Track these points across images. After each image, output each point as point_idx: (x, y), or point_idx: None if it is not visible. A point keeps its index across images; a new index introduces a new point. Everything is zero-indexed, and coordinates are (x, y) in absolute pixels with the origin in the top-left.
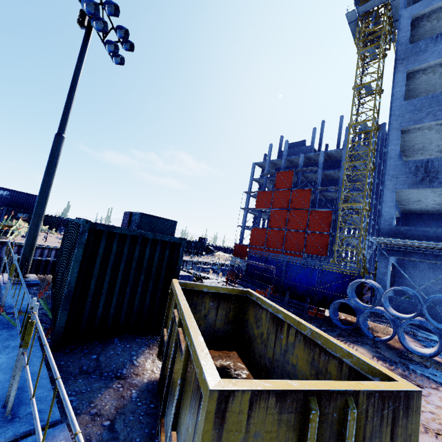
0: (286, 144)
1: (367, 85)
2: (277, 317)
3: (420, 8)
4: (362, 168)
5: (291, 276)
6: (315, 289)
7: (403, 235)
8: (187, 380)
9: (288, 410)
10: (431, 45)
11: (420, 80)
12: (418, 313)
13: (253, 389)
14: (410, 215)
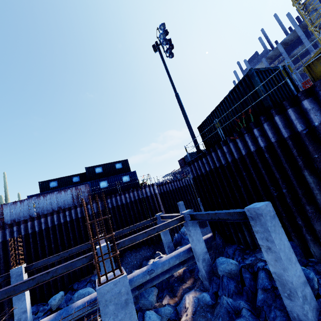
0: (246, 62)
1: None
2: None
3: None
4: None
5: None
6: None
7: None
8: None
9: None
10: None
11: None
12: None
13: None
14: None
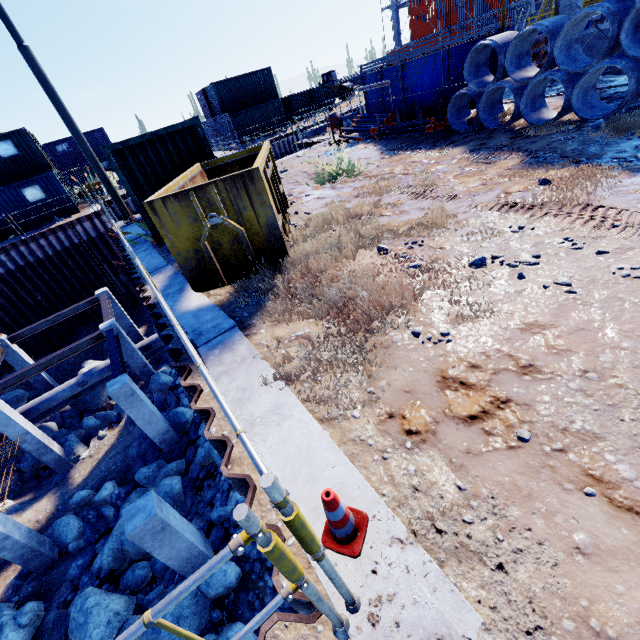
0: None
1: None
2: None
3: None
4: None
5: (411, 85)
6: (442, 90)
7: None
8: None
9: (182, 201)
10: None
11: None
12: (547, 60)
13: (160, 197)
14: None
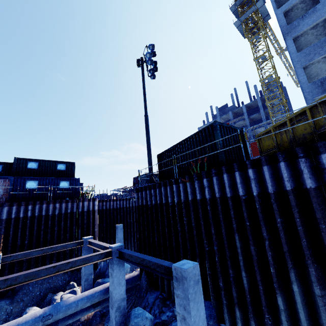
0: (217, 109)
1: (262, 56)
2: None
3: (286, 7)
4: (278, 103)
5: None
6: None
7: None
8: (314, 116)
9: None
10: (300, 22)
11: (300, 40)
12: None
13: None
14: None
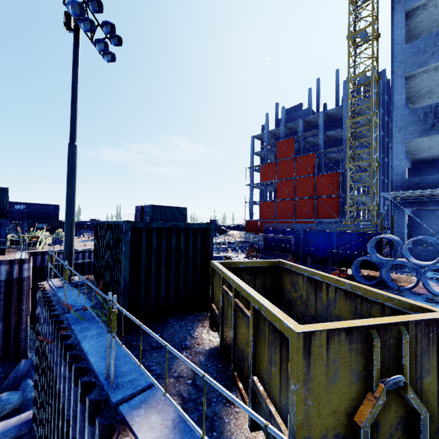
0: (283, 111)
1: (362, 32)
2: (315, 279)
3: None
4: (366, 123)
5: (309, 243)
6: (334, 252)
7: (417, 186)
8: (259, 336)
9: (355, 341)
10: None
11: (421, 17)
12: None
13: (327, 329)
14: (422, 164)
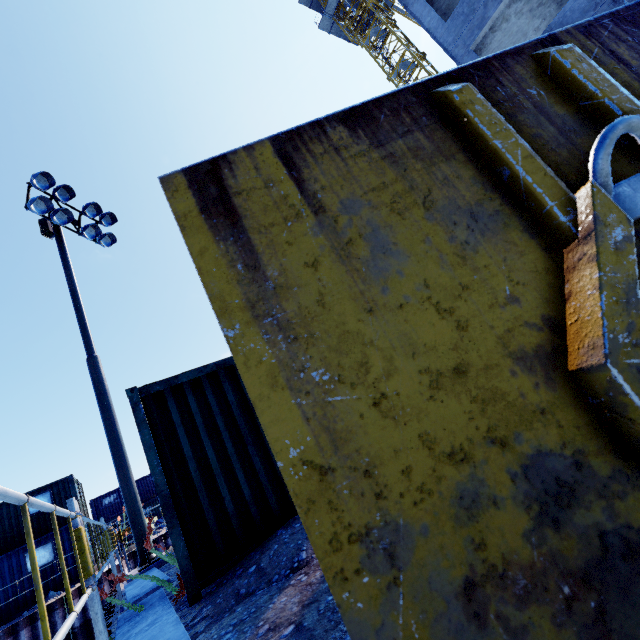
0: None
1: (401, 64)
2: None
3: None
4: None
5: None
6: None
7: None
8: None
9: (397, 132)
10: None
11: None
12: None
13: (271, 136)
14: None
